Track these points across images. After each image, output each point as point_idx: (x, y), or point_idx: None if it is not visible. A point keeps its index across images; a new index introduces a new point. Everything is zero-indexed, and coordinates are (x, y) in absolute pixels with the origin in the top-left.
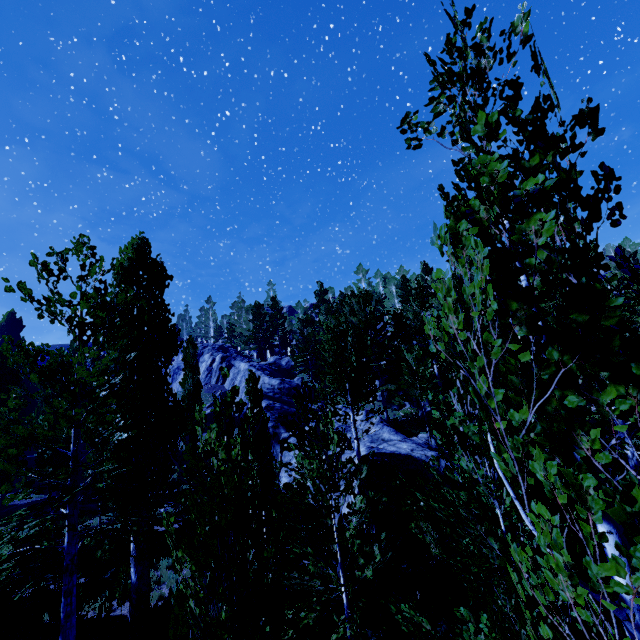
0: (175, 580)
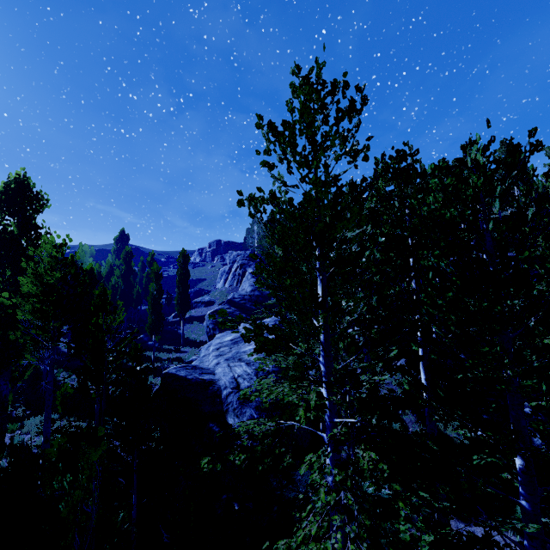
0: (38, 431)
